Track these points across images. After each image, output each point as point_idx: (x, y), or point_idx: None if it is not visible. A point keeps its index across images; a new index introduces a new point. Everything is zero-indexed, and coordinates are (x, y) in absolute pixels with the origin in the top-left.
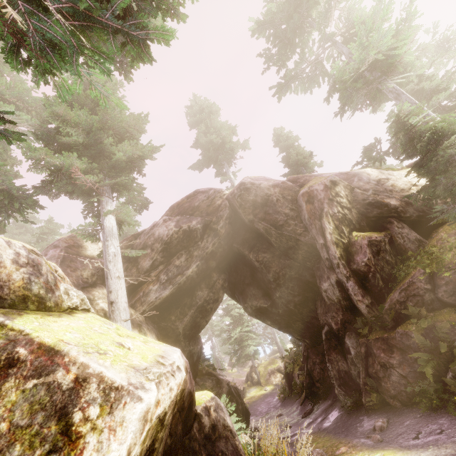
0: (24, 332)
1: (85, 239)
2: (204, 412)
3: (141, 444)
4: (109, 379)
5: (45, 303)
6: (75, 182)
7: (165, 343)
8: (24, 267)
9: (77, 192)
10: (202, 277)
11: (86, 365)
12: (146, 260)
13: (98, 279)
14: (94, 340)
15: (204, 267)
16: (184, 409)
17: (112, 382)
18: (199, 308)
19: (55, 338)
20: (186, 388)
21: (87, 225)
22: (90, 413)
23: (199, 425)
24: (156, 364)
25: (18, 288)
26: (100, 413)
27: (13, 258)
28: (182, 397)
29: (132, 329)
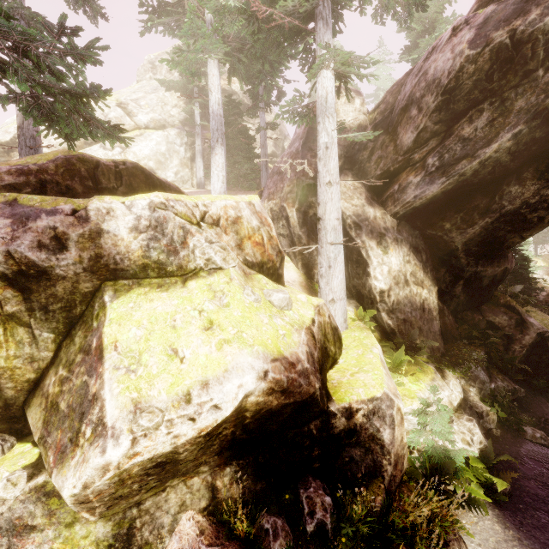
0: (105, 322)
1: (336, 99)
2: (342, 413)
3: (109, 479)
4: (105, 411)
5: (166, 269)
6: (269, 25)
7: (432, 255)
8: (144, 232)
9: (289, 36)
10: (530, 157)
11: (104, 384)
12: (407, 130)
13: (346, 163)
14: (145, 345)
15: (537, 135)
16: (283, 414)
17: (105, 416)
18: (507, 216)
19: (114, 337)
20: (270, 406)
21: (291, 103)
22: (87, 432)
23: (324, 424)
24: (178, 399)
25: (138, 257)
26: (89, 437)
27: (132, 226)
28: (261, 412)
29: (369, 240)
